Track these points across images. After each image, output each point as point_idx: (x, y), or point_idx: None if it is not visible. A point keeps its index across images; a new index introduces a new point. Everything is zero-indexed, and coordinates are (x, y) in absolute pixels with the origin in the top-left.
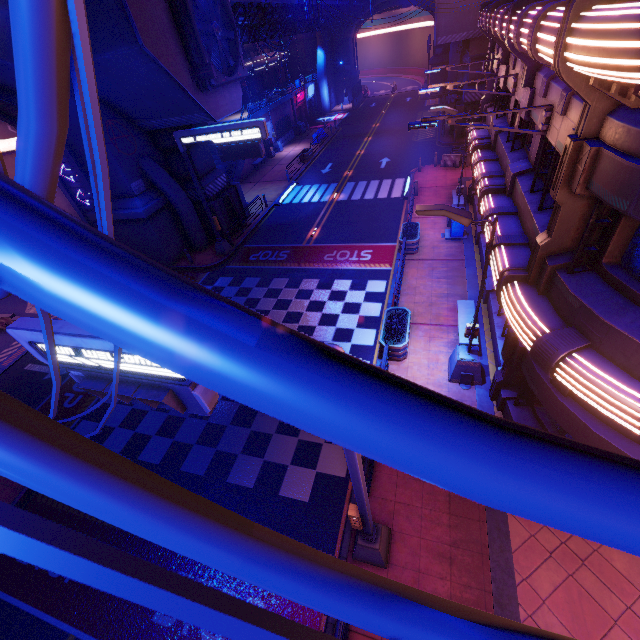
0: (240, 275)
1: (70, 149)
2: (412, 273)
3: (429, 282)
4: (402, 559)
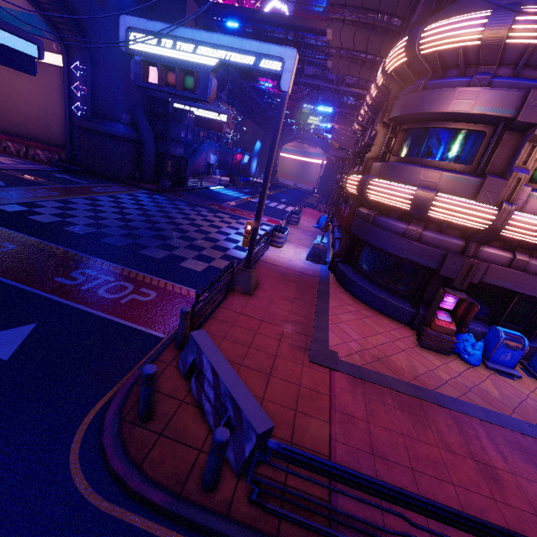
0: (173, 199)
1: (92, 75)
2: (292, 229)
3: (301, 234)
4: (262, 295)
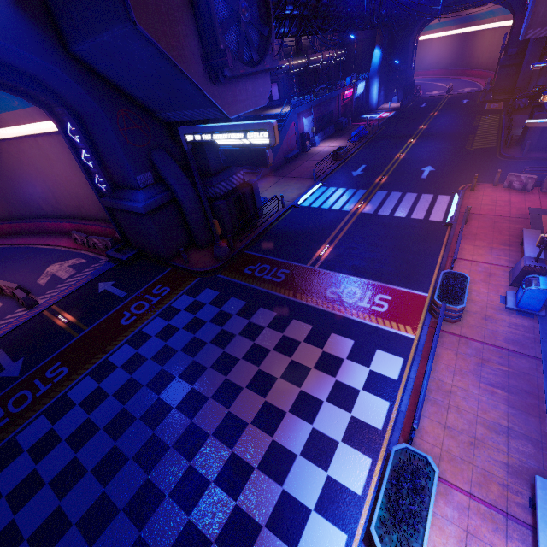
0: (227, 291)
1: (87, 136)
2: (446, 359)
3: (474, 388)
4: None
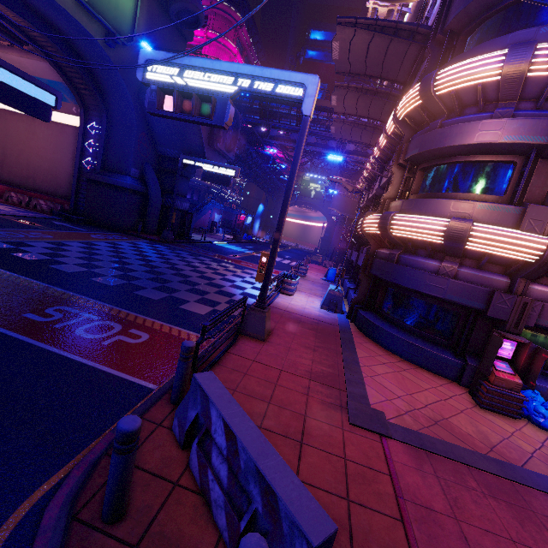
0: (175, 249)
1: (107, 133)
2: (300, 280)
3: (311, 285)
4: (277, 341)
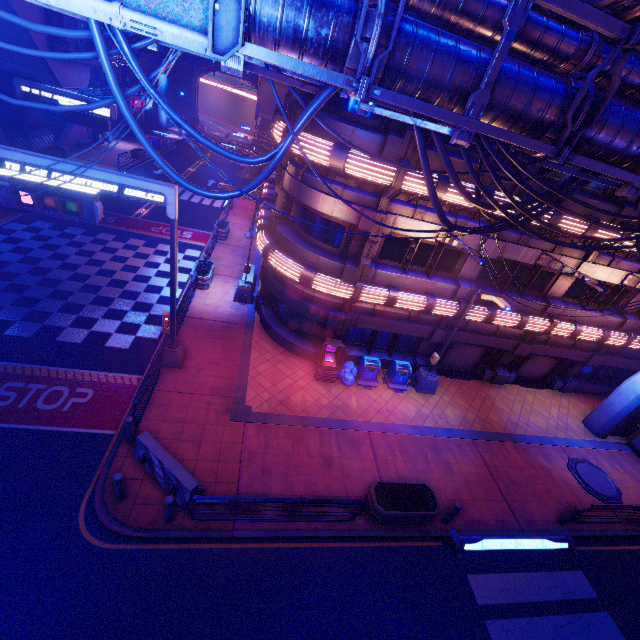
0: (63, 224)
1: None
2: (220, 250)
3: (231, 256)
4: (191, 365)
